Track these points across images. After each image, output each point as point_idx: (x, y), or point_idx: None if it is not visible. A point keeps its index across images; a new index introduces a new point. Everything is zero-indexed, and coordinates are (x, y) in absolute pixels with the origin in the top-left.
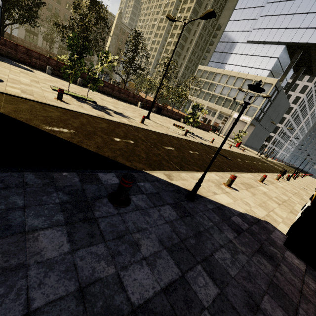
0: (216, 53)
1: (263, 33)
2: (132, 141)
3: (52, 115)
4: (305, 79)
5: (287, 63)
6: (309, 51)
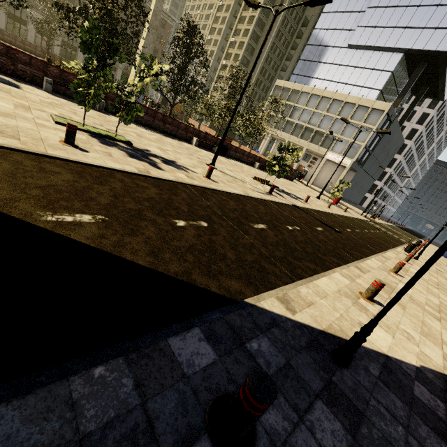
0: (301, 61)
1: (372, 34)
2: (204, 222)
3: (57, 181)
4: (425, 104)
5: (403, 81)
6: (437, 63)
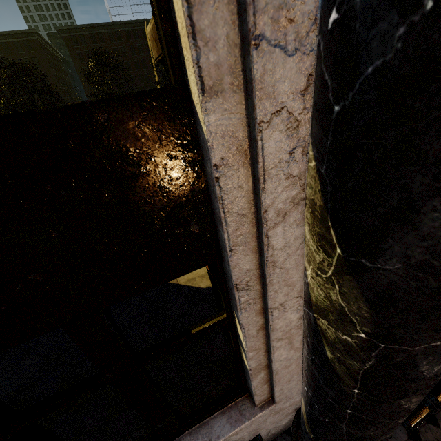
0: None
1: None
2: None
3: None
4: None
5: None
6: None
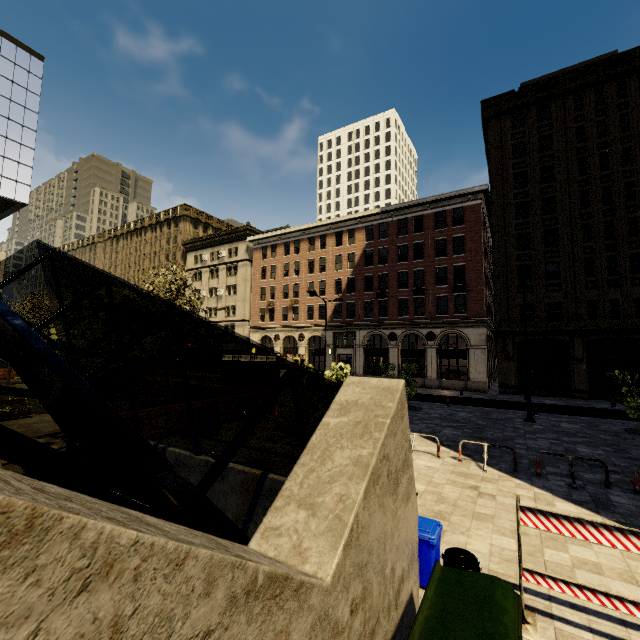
0: None
1: None
2: None
3: None
4: None
5: None
6: (10, 205)
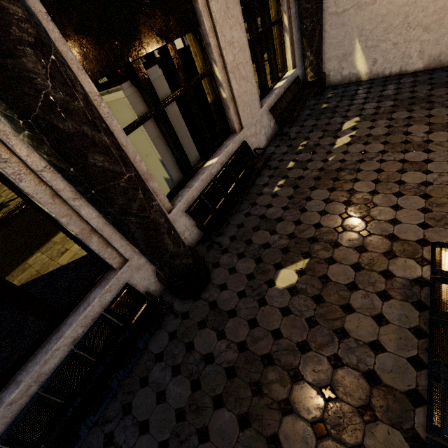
0: None
1: None
2: None
3: None
4: None
5: None
6: None
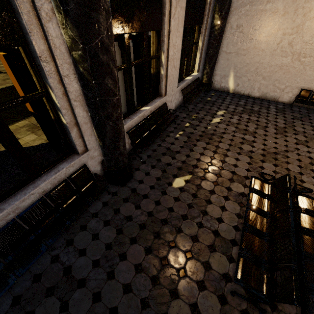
0: None
1: None
2: None
3: None
4: None
5: None
6: None
